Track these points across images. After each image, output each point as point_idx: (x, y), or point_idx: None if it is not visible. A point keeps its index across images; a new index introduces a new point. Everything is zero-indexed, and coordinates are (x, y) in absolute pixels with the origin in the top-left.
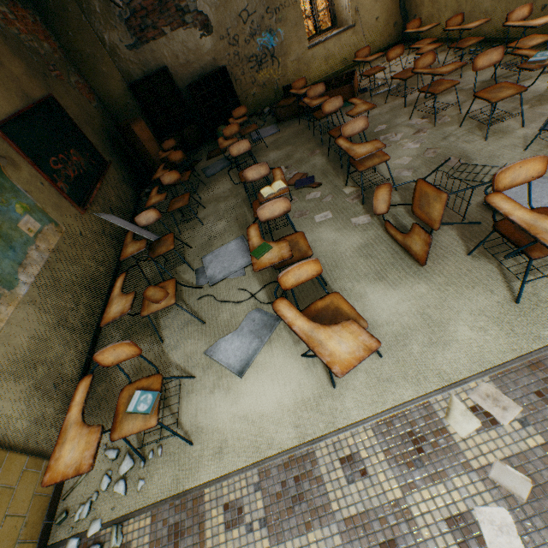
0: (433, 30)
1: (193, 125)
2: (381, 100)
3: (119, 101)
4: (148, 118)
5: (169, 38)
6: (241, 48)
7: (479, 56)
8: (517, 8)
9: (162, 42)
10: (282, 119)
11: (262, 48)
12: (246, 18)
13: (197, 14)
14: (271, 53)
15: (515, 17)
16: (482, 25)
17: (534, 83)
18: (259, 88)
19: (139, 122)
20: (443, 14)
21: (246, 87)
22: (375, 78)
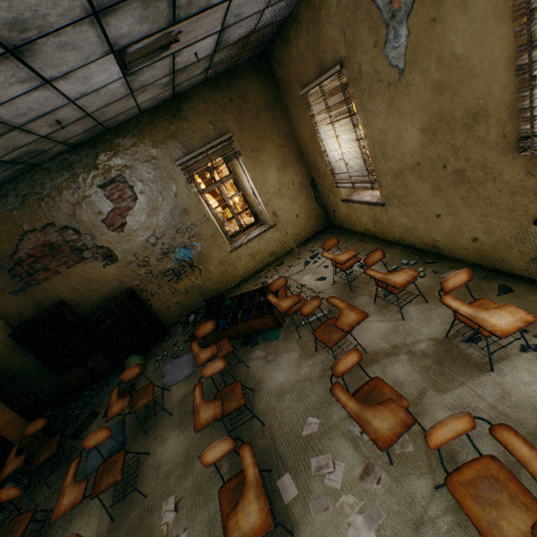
0: (356, 225)
1: (100, 353)
2: (311, 340)
3: (2, 347)
4: (39, 359)
5: (66, 274)
6: (153, 266)
7: (434, 428)
8: (451, 275)
9: (56, 279)
10: (202, 346)
11: (178, 261)
12: (155, 241)
13: (97, 248)
14: (189, 263)
15: (453, 283)
16: (406, 235)
17: (520, 374)
18: (182, 295)
19: None
20: (360, 216)
21: (166, 298)
22: (304, 285)
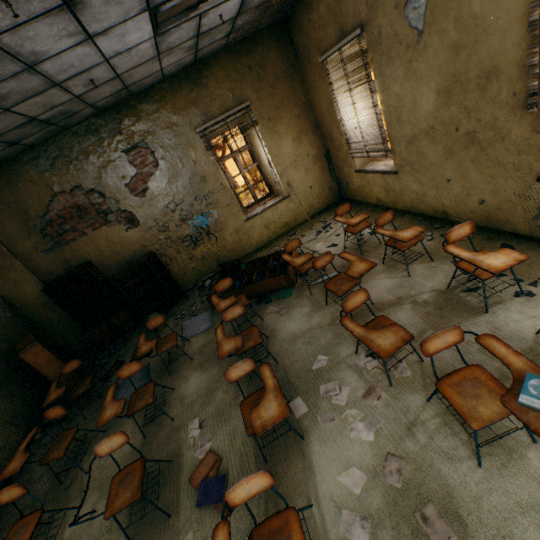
0: (368, 196)
1: (123, 311)
2: (322, 296)
3: (35, 301)
4: (68, 314)
5: (92, 236)
6: (172, 231)
7: (428, 338)
8: (455, 227)
9: (83, 241)
10: None
11: (196, 228)
12: (174, 207)
13: (120, 212)
14: (206, 230)
15: (456, 235)
16: (416, 202)
17: (511, 314)
18: (199, 261)
19: (32, 347)
20: (373, 186)
21: (183, 263)
22: (316, 251)
